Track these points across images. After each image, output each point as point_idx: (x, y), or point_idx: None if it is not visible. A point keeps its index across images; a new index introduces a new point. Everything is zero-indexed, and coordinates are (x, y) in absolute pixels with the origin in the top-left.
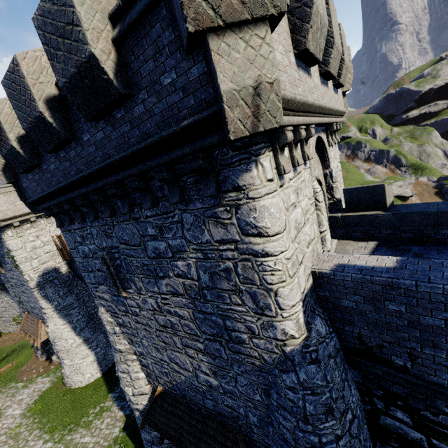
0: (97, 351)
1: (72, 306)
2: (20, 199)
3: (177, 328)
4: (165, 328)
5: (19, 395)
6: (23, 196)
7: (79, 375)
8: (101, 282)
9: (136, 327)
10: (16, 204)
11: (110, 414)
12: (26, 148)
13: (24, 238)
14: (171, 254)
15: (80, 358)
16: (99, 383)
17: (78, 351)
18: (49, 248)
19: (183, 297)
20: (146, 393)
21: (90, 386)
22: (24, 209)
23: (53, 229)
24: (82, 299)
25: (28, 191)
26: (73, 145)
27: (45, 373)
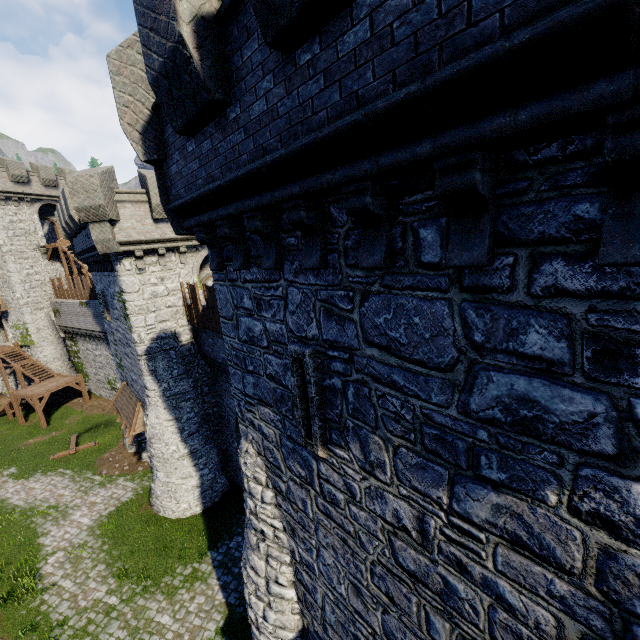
0: (204, 473)
1: (185, 397)
2: (151, 217)
3: (464, 612)
4: (414, 581)
5: (93, 494)
6: (165, 194)
7: (172, 501)
8: (268, 401)
9: (317, 519)
10: (145, 222)
11: (205, 590)
12: (208, 53)
13: (145, 277)
14: (614, 448)
15: (179, 477)
16: (197, 525)
17: (179, 466)
18: (173, 301)
19: (569, 579)
20: (290, 627)
21: (184, 524)
22: (154, 233)
23: (185, 273)
24: (201, 389)
25: (177, 183)
26: (369, 0)
27: (130, 474)
